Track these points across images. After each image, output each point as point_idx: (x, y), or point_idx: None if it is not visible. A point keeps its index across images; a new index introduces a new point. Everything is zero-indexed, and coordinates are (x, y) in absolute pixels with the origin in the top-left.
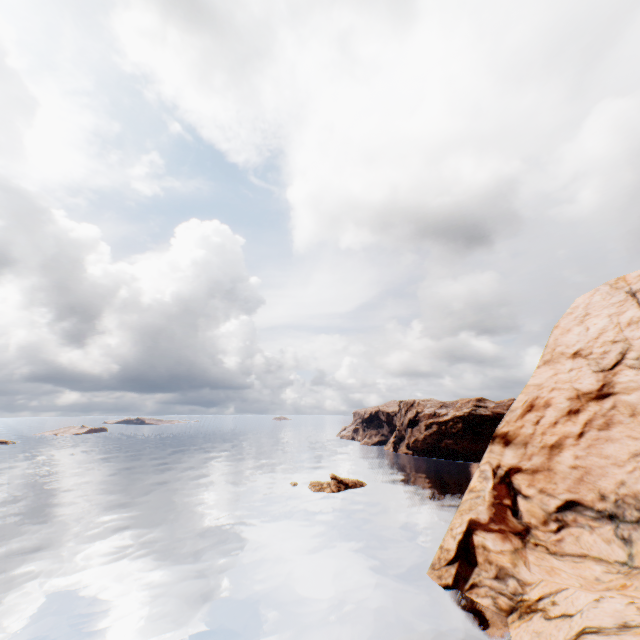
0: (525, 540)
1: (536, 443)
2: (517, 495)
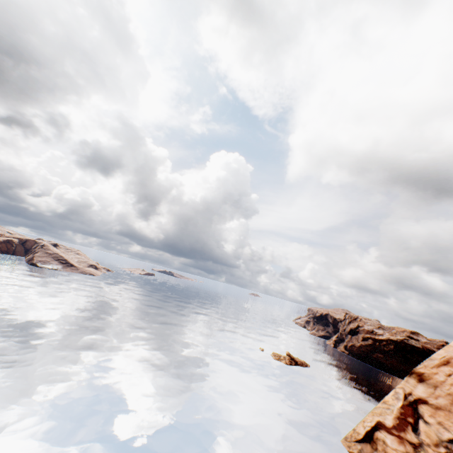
0: (416, 450)
1: (444, 389)
2: (419, 418)
